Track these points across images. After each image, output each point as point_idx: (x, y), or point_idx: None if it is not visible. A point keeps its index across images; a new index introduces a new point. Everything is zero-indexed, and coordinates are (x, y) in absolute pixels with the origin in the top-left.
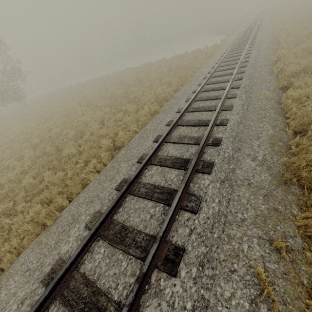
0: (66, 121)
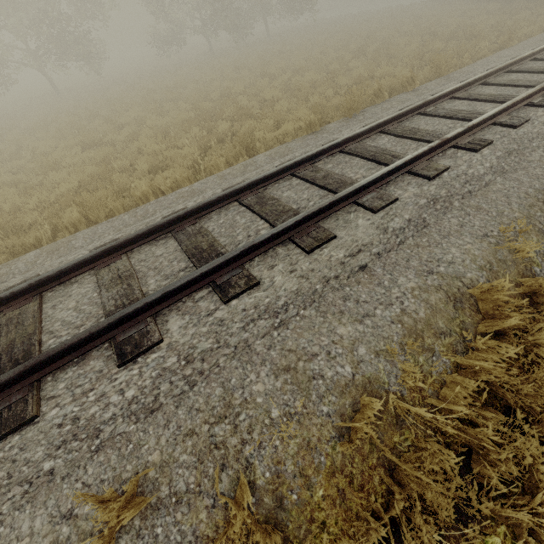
0: (415, 28)
